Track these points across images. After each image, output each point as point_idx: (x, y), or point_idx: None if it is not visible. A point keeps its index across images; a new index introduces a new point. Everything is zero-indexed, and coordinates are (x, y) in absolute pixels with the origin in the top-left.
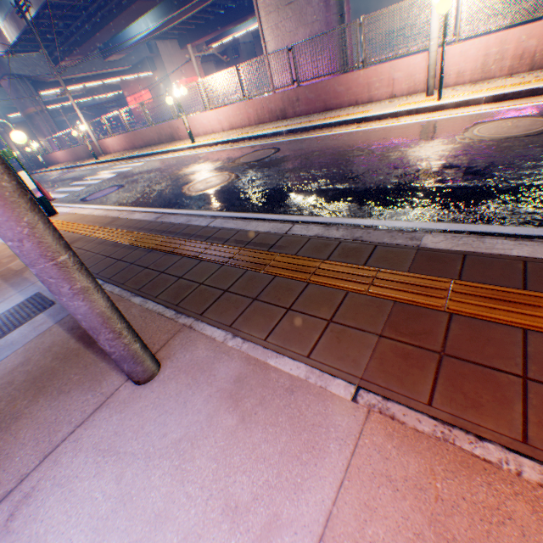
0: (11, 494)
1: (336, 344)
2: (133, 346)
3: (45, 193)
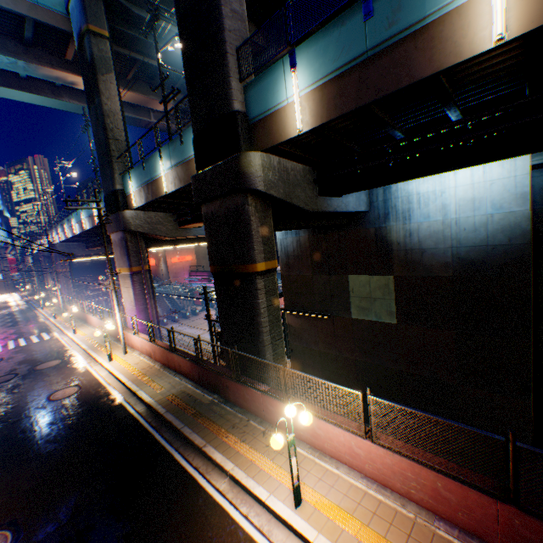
0: None
1: None
2: None
3: None
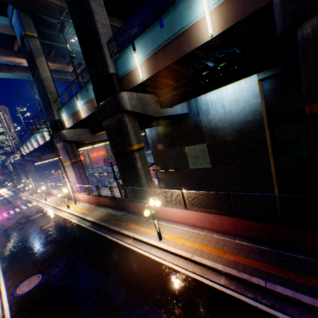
0: None
1: None
2: None
3: None
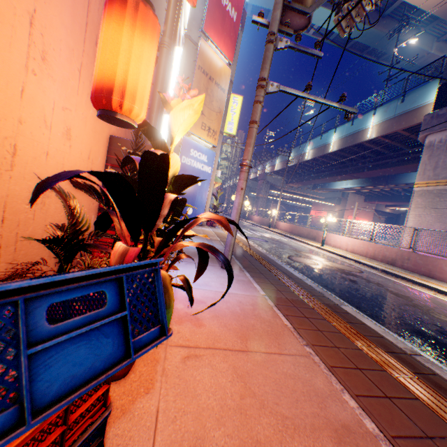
0: (188, 262)
1: (273, 291)
2: (229, 256)
3: None
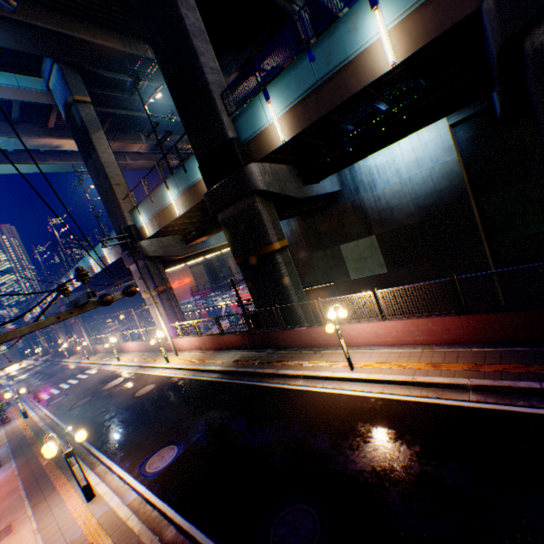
0: None
1: (23, 460)
2: None
3: (39, 397)
